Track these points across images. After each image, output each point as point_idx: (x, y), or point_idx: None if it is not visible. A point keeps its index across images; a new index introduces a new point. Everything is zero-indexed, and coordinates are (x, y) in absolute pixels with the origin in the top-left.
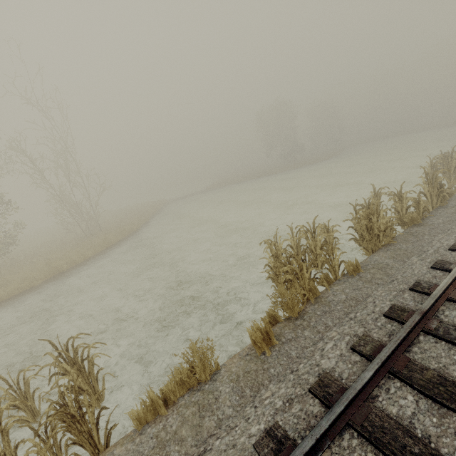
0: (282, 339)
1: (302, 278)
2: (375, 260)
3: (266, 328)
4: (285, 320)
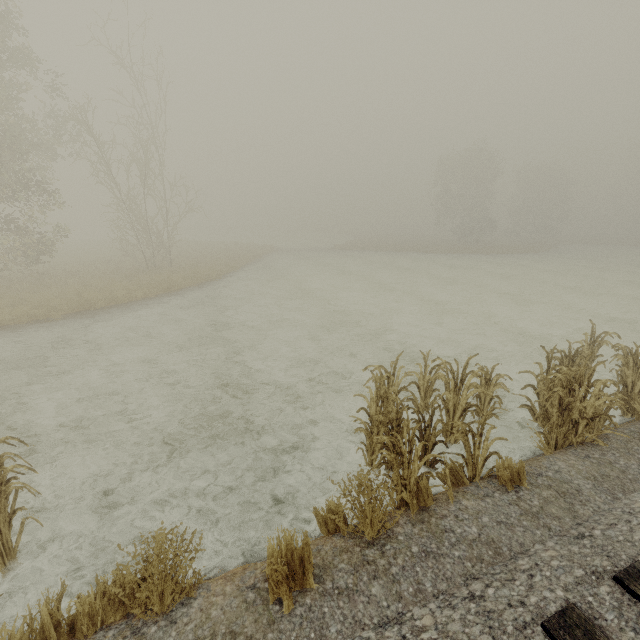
0: (327, 582)
1: (409, 466)
2: (556, 470)
3: (303, 553)
4: (350, 537)
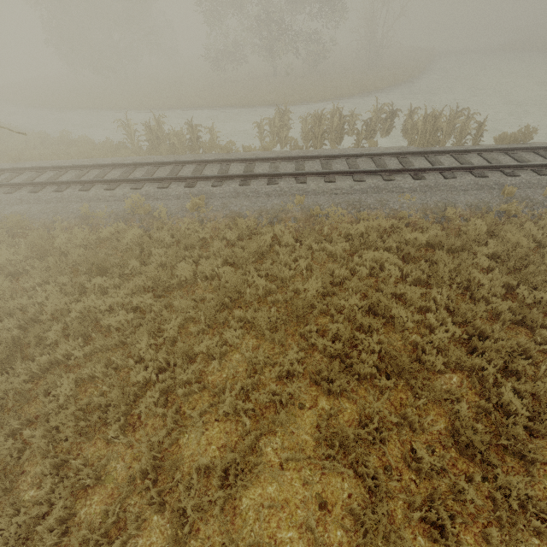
0: None
1: None
2: None
3: None
4: None
